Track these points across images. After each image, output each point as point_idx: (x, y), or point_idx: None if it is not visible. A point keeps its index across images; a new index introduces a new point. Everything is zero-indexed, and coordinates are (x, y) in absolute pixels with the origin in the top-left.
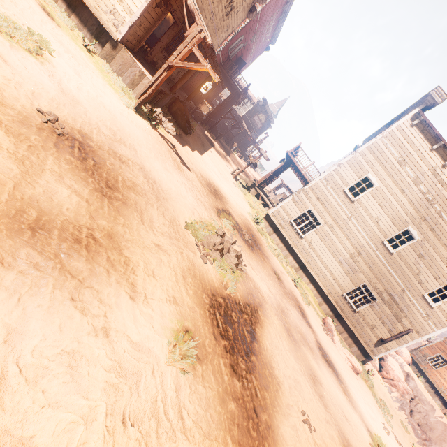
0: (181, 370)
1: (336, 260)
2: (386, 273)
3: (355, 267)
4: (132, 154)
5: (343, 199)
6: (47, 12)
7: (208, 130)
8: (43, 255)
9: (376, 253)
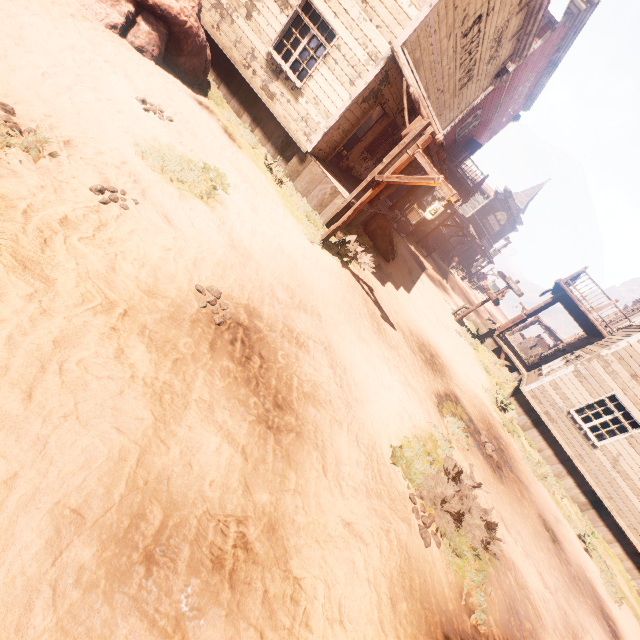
0: None
1: None
2: None
3: None
4: (314, 324)
5: None
6: (228, 134)
7: (416, 245)
8: (156, 627)
9: None
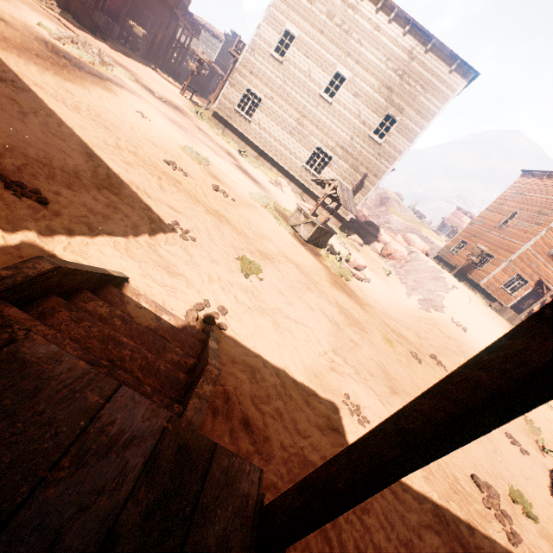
0: None
1: (287, 132)
2: (333, 126)
3: (305, 133)
4: None
5: (273, 64)
6: None
7: (157, 67)
8: None
9: (318, 109)
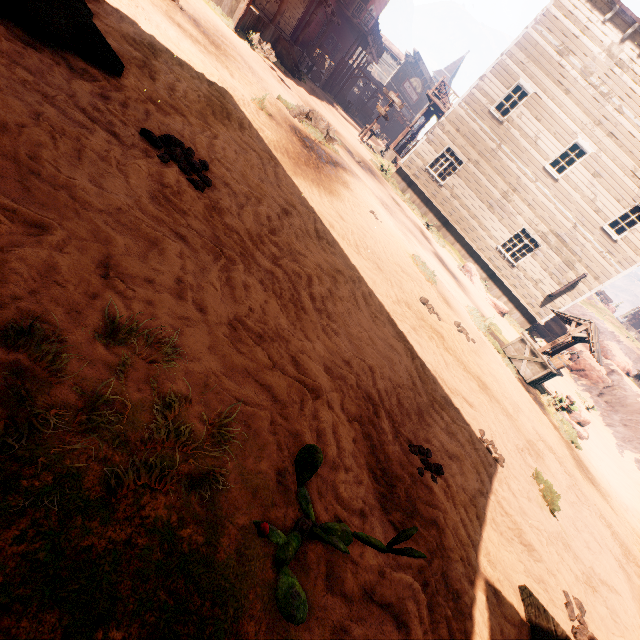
0: (260, 107)
1: (486, 205)
2: (551, 208)
3: (510, 210)
4: (232, 47)
5: (489, 123)
6: None
7: (332, 98)
8: (185, 34)
9: (535, 184)
